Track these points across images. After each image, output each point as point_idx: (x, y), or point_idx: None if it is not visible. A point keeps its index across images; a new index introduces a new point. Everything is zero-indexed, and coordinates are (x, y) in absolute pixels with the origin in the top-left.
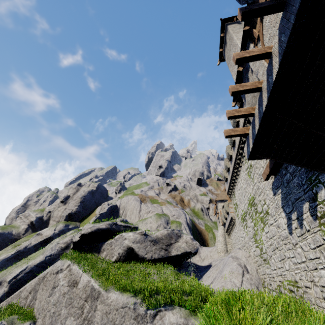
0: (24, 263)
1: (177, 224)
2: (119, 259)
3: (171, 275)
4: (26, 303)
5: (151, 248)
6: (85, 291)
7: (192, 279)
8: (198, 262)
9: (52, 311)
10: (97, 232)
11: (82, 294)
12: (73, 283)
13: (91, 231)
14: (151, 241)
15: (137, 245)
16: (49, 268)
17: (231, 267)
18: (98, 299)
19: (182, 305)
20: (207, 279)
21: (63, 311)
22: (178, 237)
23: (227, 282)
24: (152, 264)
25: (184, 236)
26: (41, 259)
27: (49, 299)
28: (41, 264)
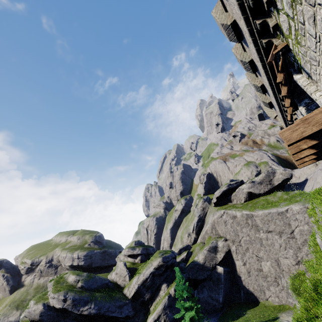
0: (190, 223)
1: (264, 164)
2: (245, 200)
3: (283, 195)
4: (214, 234)
5: (260, 187)
6: (243, 217)
7: (297, 191)
8: (296, 181)
9: (232, 230)
10: (223, 193)
11: (242, 219)
12: (233, 217)
13: (220, 194)
14: (258, 184)
15: (252, 189)
16: (212, 218)
17: (321, 175)
18: (253, 216)
19: (299, 202)
20: (308, 188)
21: (237, 228)
22: (274, 174)
23: (321, 184)
24: (265, 195)
25: (278, 171)
26: (197, 218)
27: (226, 227)
28: (199, 221)
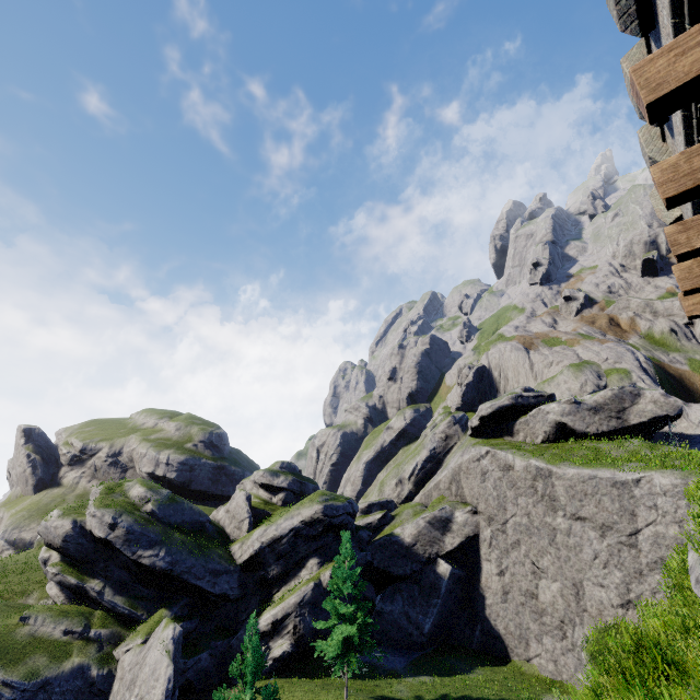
0: (409, 460)
1: (620, 374)
2: (547, 438)
3: (643, 448)
4: (452, 493)
5: (591, 419)
6: (528, 472)
7: (682, 448)
8: (688, 431)
9: (494, 494)
10: (499, 411)
11: (525, 475)
12: (505, 467)
13: (492, 411)
14: (588, 411)
15: (569, 418)
16: (458, 459)
17: None
18: (551, 476)
19: (674, 469)
20: None
21: (508, 493)
22: (635, 397)
23: None
24: (599, 440)
25: (647, 394)
26: (427, 454)
27: (483, 485)
28: (429, 460)
